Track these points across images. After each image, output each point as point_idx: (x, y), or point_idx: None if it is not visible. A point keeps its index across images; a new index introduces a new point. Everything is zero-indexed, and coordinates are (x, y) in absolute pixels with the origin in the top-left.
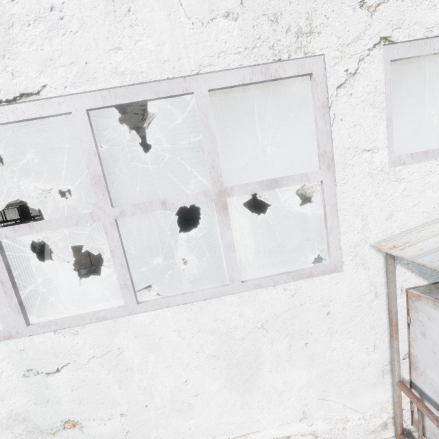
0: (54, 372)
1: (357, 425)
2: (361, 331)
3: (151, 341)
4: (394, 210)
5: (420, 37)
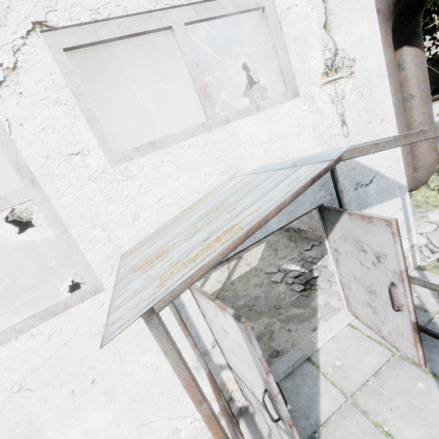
0: None
1: (191, 429)
2: (155, 341)
3: None
4: (139, 210)
5: (87, 20)
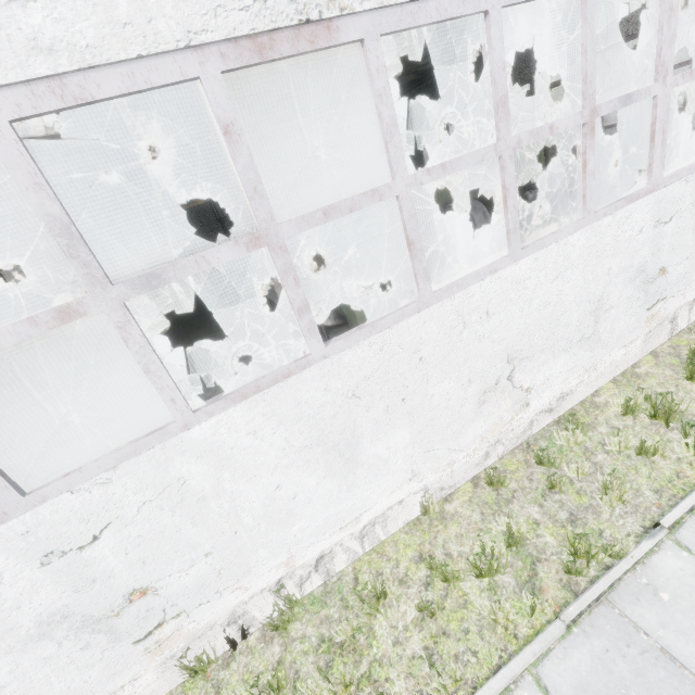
0: (668, 222)
1: None
2: None
3: None
4: None
5: None
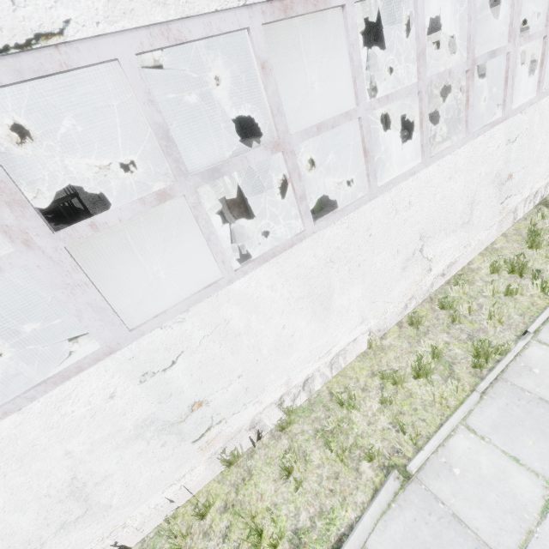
0: (514, 141)
1: None
2: None
3: (542, 117)
4: None
5: None
